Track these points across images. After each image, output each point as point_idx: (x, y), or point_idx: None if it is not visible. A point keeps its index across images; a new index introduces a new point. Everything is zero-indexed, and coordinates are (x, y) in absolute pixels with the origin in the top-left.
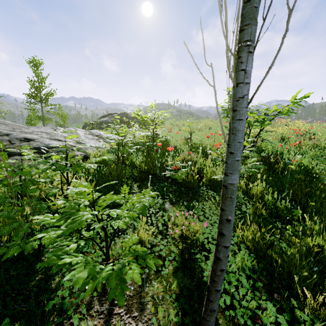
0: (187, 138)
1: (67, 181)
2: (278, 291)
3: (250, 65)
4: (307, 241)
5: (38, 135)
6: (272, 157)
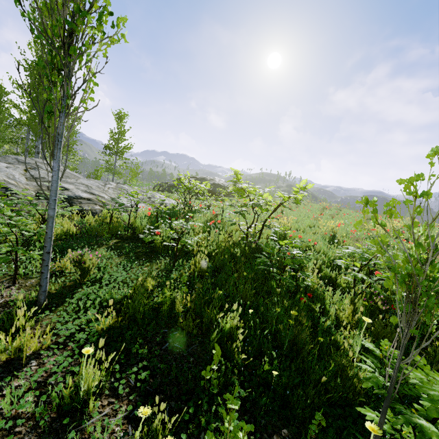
0: (215, 214)
1: (43, 218)
2: (118, 314)
3: (55, 164)
4: (166, 292)
5: (76, 186)
6: (277, 247)
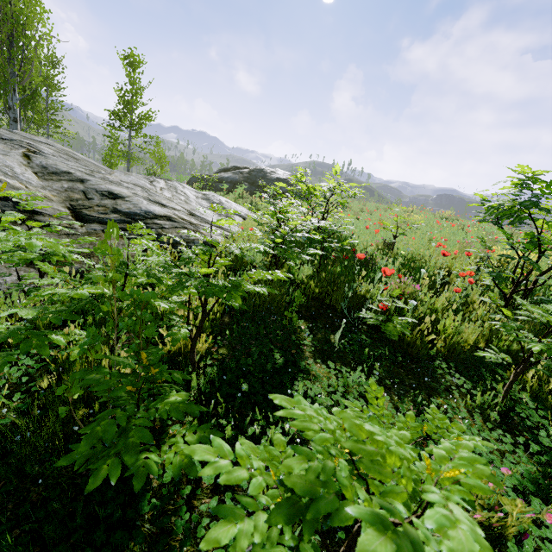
0: (388, 244)
1: (204, 310)
2: None
3: None
4: None
5: (130, 189)
6: None
